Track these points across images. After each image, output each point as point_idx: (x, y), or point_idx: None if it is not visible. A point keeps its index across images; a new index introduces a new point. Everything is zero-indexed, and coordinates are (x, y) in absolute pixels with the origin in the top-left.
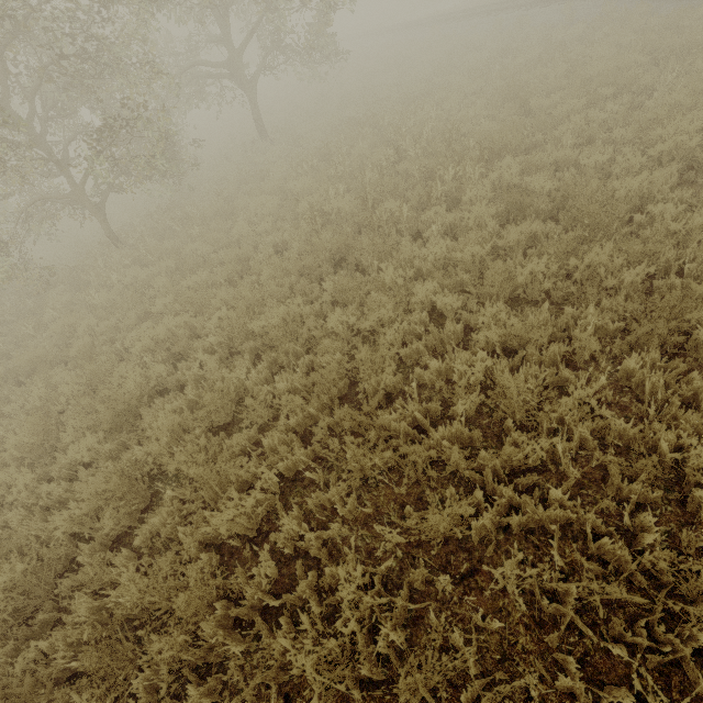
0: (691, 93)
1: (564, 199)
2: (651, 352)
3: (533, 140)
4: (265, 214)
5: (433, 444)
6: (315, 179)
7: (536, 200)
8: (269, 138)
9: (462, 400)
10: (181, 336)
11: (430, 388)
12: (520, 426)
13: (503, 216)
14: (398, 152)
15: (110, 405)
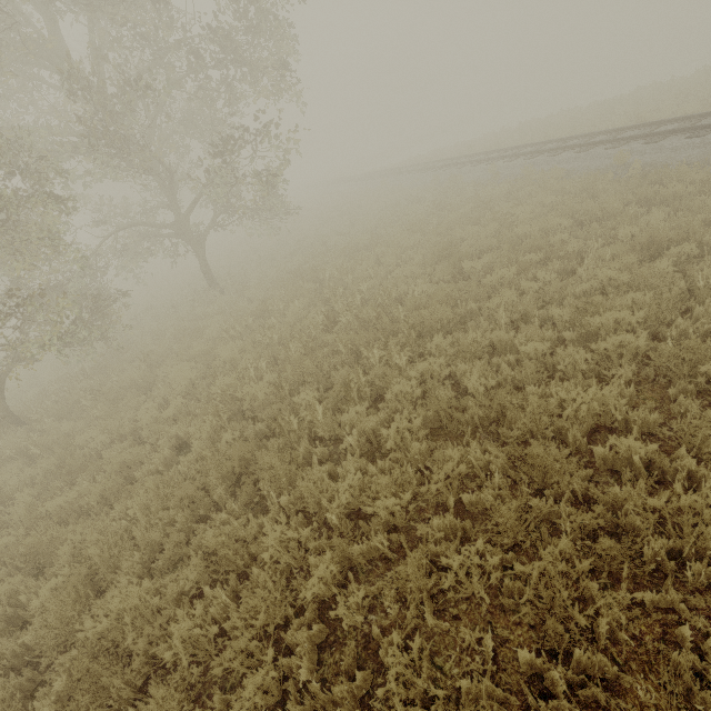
0: (622, 266)
1: (502, 408)
2: None
3: (467, 308)
4: (180, 391)
5: None
6: (243, 345)
7: (471, 403)
8: (219, 287)
9: None
10: None
11: None
12: None
13: (436, 419)
14: (328, 318)
15: None
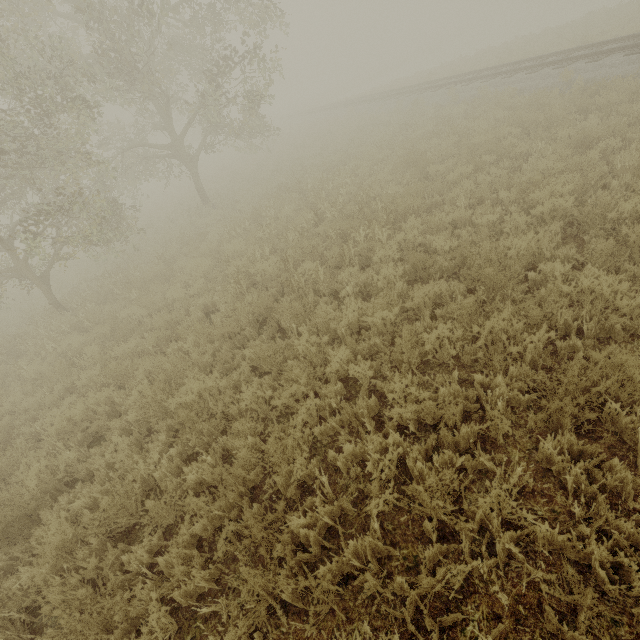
0: (559, 159)
1: (463, 257)
2: (566, 434)
3: (433, 200)
4: (199, 276)
5: (345, 559)
6: (246, 241)
7: (439, 258)
8: (211, 203)
9: (375, 500)
10: (101, 414)
11: (346, 473)
12: (441, 525)
13: (411, 274)
14: (317, 215)
15: (1, 514)
